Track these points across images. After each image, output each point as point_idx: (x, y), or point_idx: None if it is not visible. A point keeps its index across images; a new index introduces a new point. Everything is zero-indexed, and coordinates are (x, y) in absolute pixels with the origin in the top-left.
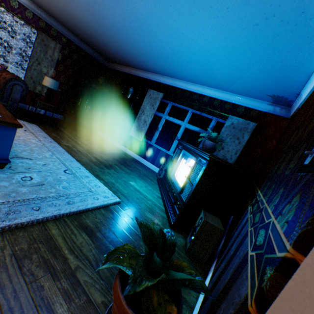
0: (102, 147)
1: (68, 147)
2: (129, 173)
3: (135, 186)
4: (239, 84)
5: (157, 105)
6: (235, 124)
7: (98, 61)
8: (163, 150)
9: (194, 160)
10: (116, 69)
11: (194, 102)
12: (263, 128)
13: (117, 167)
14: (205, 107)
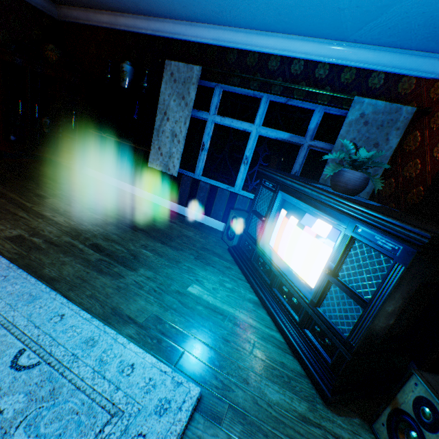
0: (102, 207)
1: (18, 241)
2: (177, 261)
3: (204, 297)
4: (396, 13)
5: (193, 95)
6: (369, 115)
7: (29, 4)
8: (222, 187)
9: (334, 226)
10: (79, 22)
11: (272, 78)
12: (427, 115)
13: (149, 251)
14: (300, 85)
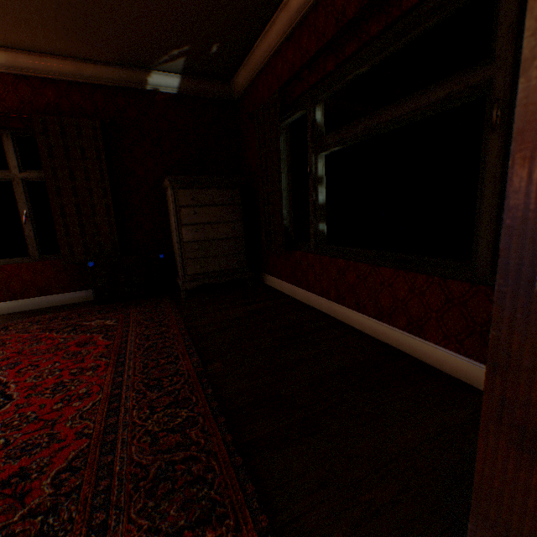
0: None
1: None
2: None
3: None
4: None
5: None
6: None
7: None
8: None
9: None
10: None
11: None
12: None
13: None
14: None
